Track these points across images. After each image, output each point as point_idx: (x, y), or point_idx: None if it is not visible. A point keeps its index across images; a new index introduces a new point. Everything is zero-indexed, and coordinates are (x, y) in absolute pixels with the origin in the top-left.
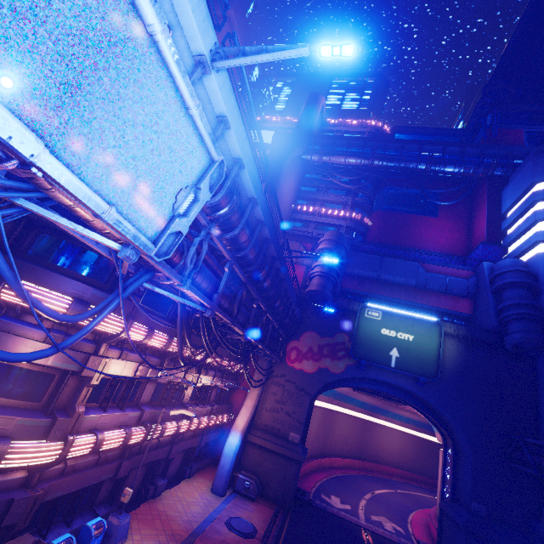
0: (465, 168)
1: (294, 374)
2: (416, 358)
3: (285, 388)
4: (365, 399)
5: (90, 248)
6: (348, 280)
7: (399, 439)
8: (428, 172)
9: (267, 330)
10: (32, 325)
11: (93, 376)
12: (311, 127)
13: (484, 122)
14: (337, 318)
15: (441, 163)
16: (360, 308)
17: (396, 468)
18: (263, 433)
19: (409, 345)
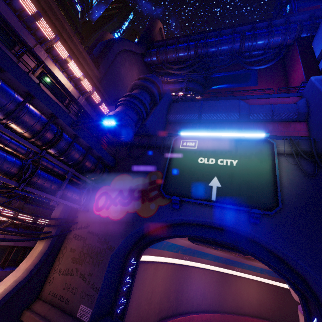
0: (274, 36)
1: (99, 223)
2: (243, 185)
3: (85, 242)
4: (217, 252)
5: None
6: (170, 127)
7: (256, 288)
8: (243, 48)
9: (35, 161)
10: None
11: None
12: (149, 37)
13: (284, 10)
14: (151, 156)
15: (252, 36)
16: (174, 140)
17: (257, 318)
18: (47, 306)
19: (233, 171)
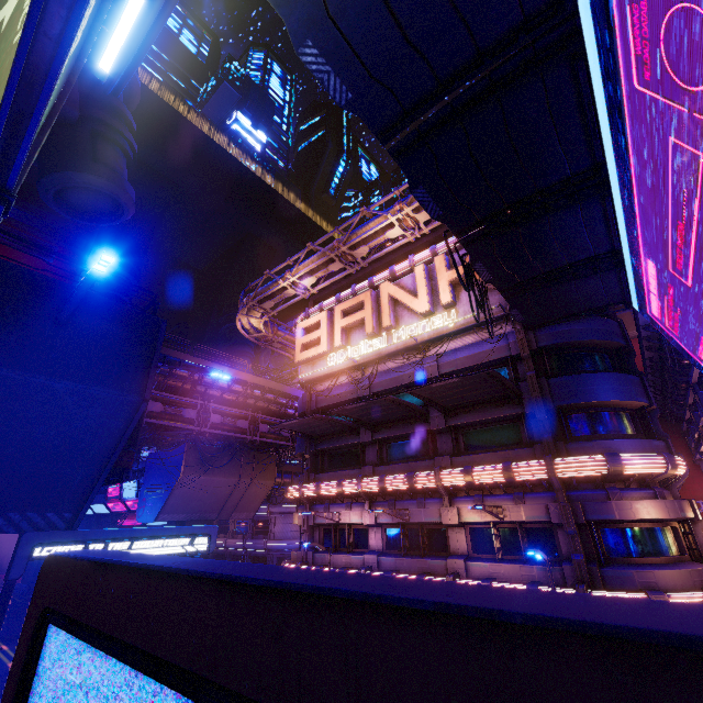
0: None
1: None
2: None
3: None
4: None
5: (614, 409)
6: None
7: None
8: None
9: None
10: (640, 489)
11: (700, 519)
12: None
13: None
14: None
15: None
16: None
17: None
18: None
19: None
